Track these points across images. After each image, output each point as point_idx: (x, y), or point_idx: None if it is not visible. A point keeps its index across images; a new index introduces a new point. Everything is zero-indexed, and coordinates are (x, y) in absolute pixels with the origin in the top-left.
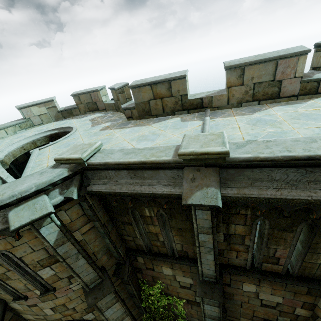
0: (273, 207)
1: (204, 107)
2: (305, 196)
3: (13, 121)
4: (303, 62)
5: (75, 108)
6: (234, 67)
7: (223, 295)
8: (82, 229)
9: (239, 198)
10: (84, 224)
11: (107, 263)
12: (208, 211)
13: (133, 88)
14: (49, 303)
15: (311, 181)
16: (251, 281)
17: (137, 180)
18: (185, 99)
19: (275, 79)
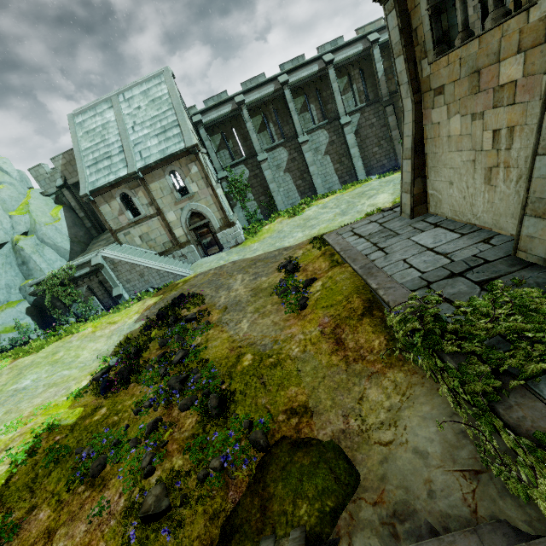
0: None
1: None
2: None
3: None
4: None
5: None
6: None
7: None
8: None
9: None
10: None
11: None
12: None
13: None
14: None
15: None
16: None
17: None
18: None
19: None
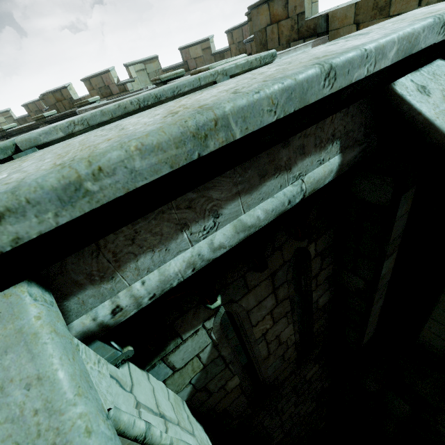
0: None
1: None
2: None
3: None
4: (111, 76)
5: (28, 116)
6: (85, 80)
7: None
8: None
9: None
10: None
11: None
12: None
13: (43, 96)
14: None
15: None
16: None
17: None
18: (73, 100)
19: (106, 85)
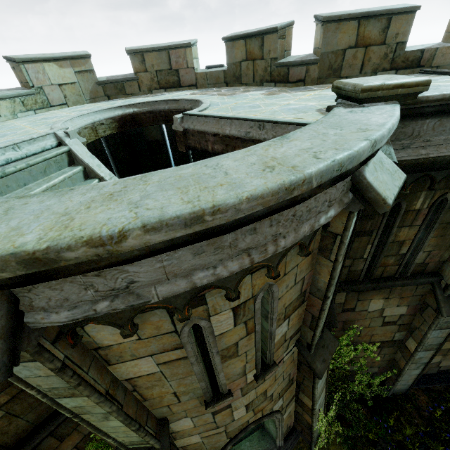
0: None
1: (420, 66)
2: None
3: (3, 90)
4: None
5: (132, 79)
6: None
7: None
8: None
9: None
10: None
11: None
12: None
13: (328, 22)
14: (250, 395)
15: None
16: None
17: None
18: (401, 50)
19: None
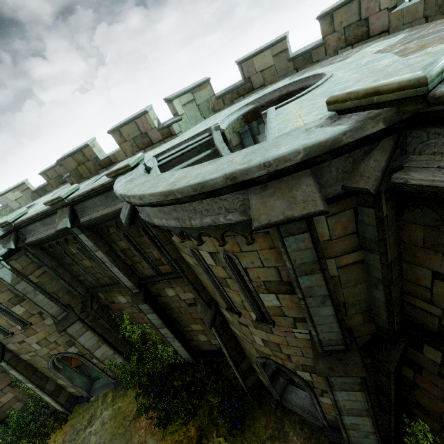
0: (120, 222)
1: (114, 163)
2: (111, 210)
3: None
4: (150, 118)
5: (47, 184)
6: (114, 131)
7: (144, 299)
8: (35, 274)
9: (90, 221)
10: (36, 270)
11: (72, 301)
12: (83, 234)
13: (61, 161)
14: (33, 338)
15: (112, 201)
16: (166, 286)
17: (47, 227)
18: (99, 160)
19: (142, 133)
